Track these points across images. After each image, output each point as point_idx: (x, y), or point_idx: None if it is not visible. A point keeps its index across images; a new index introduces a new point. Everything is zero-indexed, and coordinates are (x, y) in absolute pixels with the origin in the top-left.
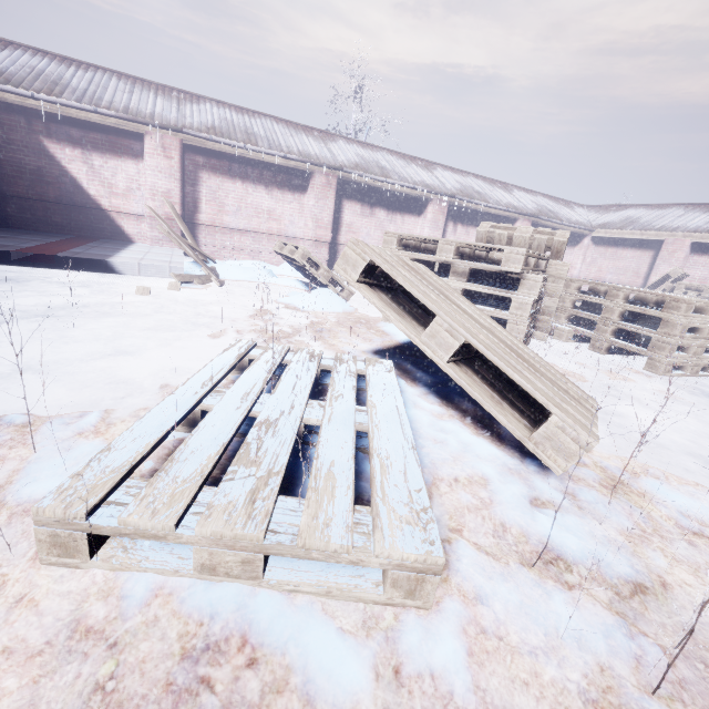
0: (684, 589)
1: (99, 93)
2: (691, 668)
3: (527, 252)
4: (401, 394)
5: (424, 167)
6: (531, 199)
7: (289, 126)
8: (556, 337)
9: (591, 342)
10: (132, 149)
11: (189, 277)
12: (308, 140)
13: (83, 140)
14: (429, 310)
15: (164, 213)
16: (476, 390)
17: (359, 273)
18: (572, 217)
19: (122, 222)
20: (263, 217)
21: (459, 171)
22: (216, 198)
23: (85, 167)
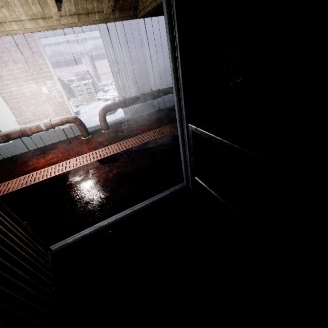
0: None
1: None
2: None
3: None
4: None
5: (80, 43)
6: None
7: None
8: None
9: None
10: None
11: None
12: None
13: None
14: None
15: None
16: None
17: None
18: None
19: None
20: None
21: (97, 37)
22: None
23: None
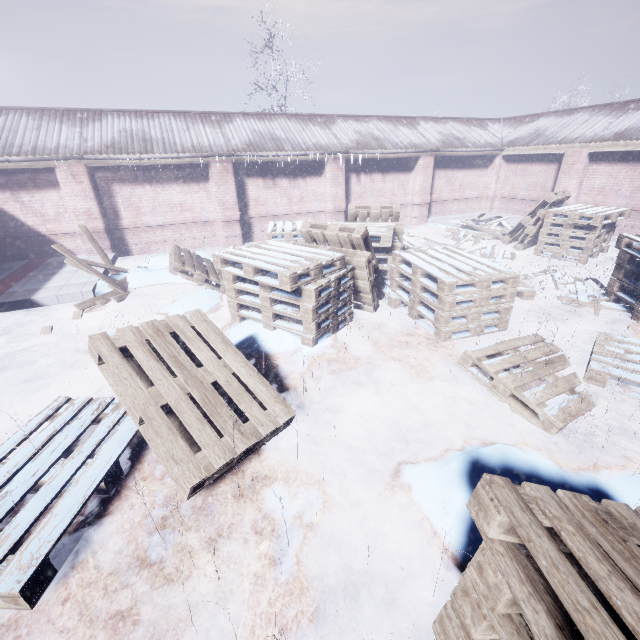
0: (199, 579)
1: (10, 140)
2: (145, 631)
3: (293, 274)
4: (128, 442)
5: (323, 125)
6: (437, 130)
7: (187, 118)
8: (389, 304)
9: (408, 310)
10: (50, 180)
11: (94, 300)
12: (204, 129)
13: (9, 183)
14: (189, 353)
15: (90, 228)
16: (156, 443)
17: (97, 360)
18: (481, 139)
19: (61, 241)
20: (176, 210)
21: (361, 117)
22: (132, 204)
23: (18, 205)
